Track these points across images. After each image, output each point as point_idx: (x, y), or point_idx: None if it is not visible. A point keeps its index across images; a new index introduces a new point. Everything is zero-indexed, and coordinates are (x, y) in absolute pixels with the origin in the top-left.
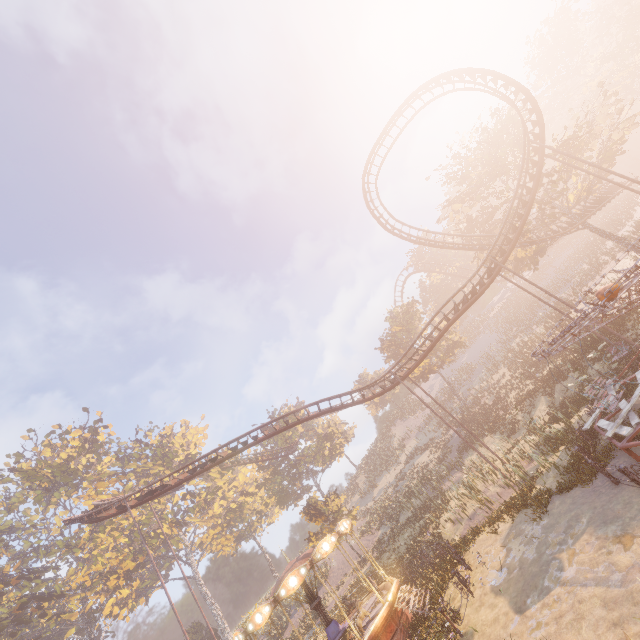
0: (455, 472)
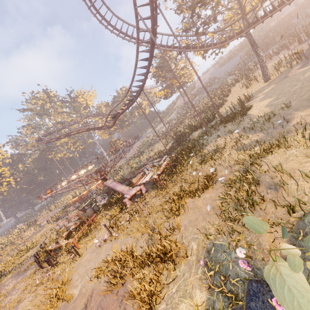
0: (151, 147)
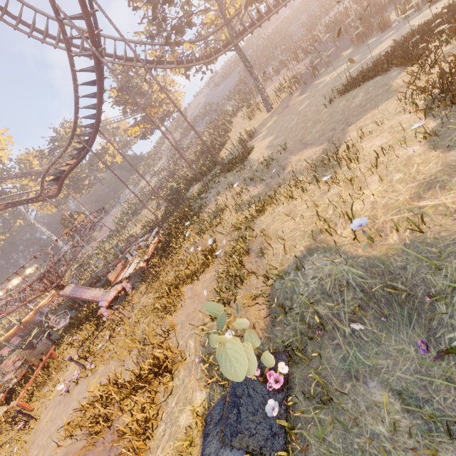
0: (136, 216)
